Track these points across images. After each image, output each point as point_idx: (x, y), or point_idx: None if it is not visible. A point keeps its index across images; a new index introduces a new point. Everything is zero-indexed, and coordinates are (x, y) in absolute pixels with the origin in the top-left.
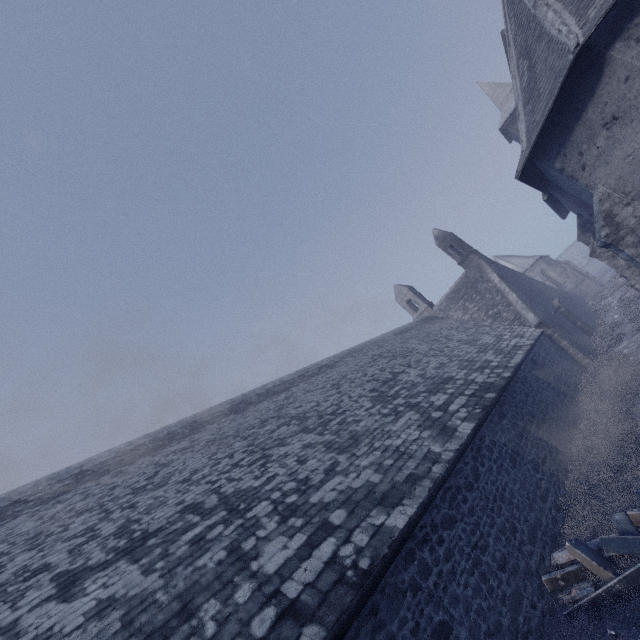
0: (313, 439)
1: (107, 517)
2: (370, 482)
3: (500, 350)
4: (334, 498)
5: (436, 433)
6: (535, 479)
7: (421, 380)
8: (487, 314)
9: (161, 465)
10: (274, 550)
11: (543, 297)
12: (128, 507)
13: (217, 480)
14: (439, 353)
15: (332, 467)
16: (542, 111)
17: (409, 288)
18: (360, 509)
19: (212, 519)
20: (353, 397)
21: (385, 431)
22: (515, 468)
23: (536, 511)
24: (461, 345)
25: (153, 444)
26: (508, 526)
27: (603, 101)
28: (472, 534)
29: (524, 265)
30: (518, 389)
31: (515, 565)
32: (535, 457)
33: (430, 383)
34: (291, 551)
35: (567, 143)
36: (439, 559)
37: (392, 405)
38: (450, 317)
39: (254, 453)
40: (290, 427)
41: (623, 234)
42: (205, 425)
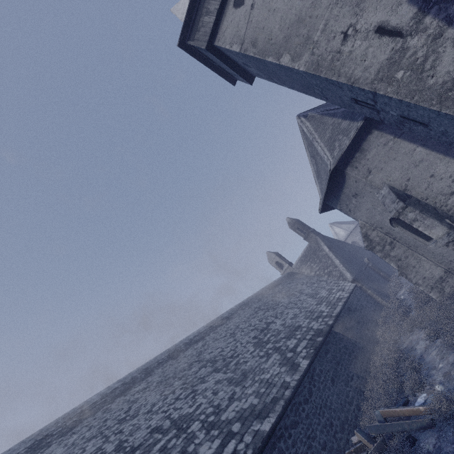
0: (221, 377)
1: (107, 440)
2: (252, 404)
3: (329, 302)
4: (234, 416)
5: (288, 368)
6: (346, 391)
7: (282, 328)
8: (324, 272)
9: (132, 402)
10: (204, 450)
11: (358, 257)
12: (118, 432)
13: (168, 410)
14: (294, 306)
15: (232, 396)
16: (324, 186)
17: (276, 254)
18: (247, 421)
19: (169, 435)
20: (243, 343)
21: (261, 368)
22: (334, 385)
23: (345, 412)
24: (307, 298)
25: (123, 387)
26: (328, 423)
27: (349, 187)
28: (307, 430)
29: (349, 229)
30: (338, 331)
31: (331, 446)
32: (346, 376)
33: (287, 331)
34: (213, 450)
35: (339, 199)
36: (289, 446)
37: (265, 349)
38: (303, 273)
39: (187, 389)
40: (207, 368)
41: (374, 245)
42: (154, 370)
